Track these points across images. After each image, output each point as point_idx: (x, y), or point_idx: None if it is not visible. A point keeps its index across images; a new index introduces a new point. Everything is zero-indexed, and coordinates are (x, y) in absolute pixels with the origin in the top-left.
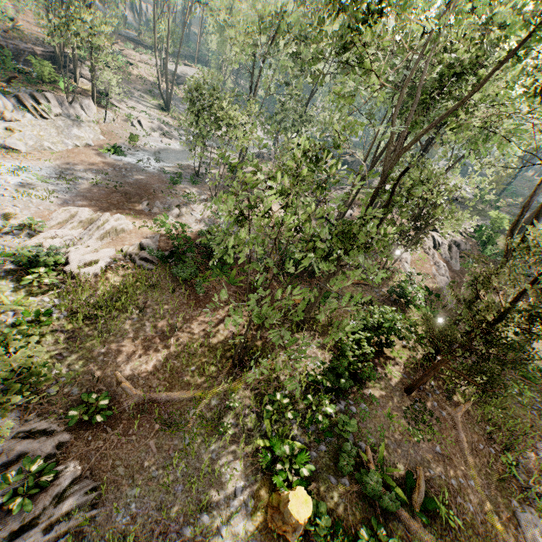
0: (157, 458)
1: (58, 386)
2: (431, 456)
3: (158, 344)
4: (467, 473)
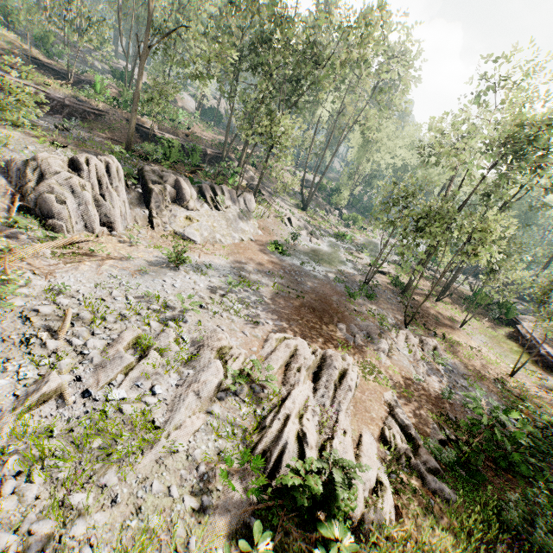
0: None
1: None
2: None
3: None
4: None
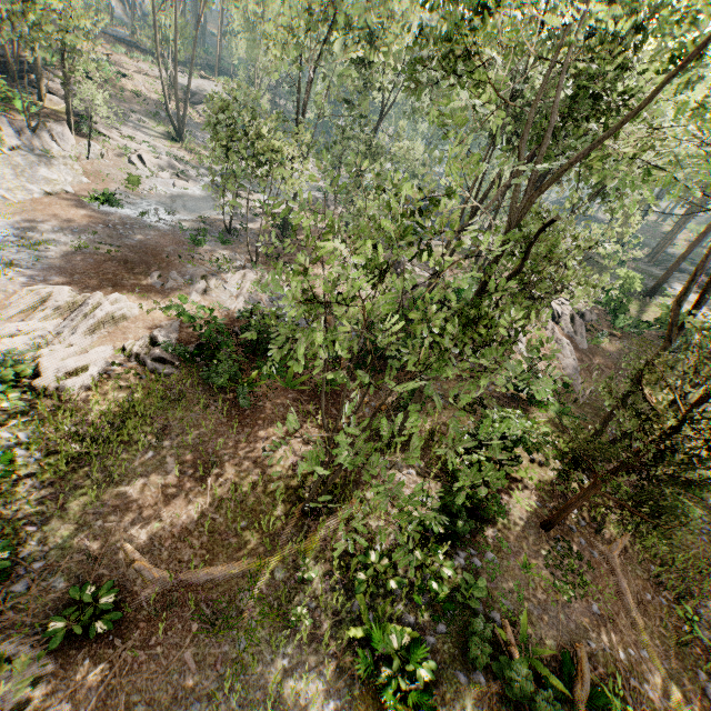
0: (197, 680)
1: (30, 578)
2: (588, 619)
3: (188, 490)
4: (637, 640)
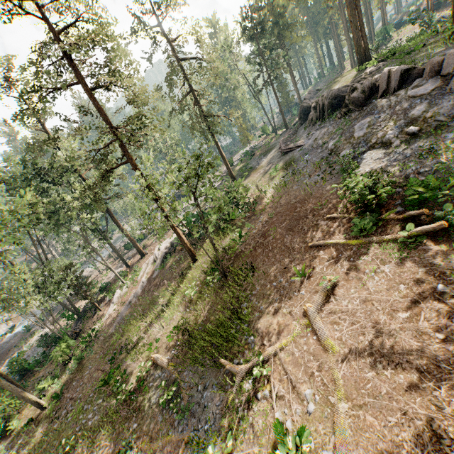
0: None
1: None
2: None
3: None
4: None
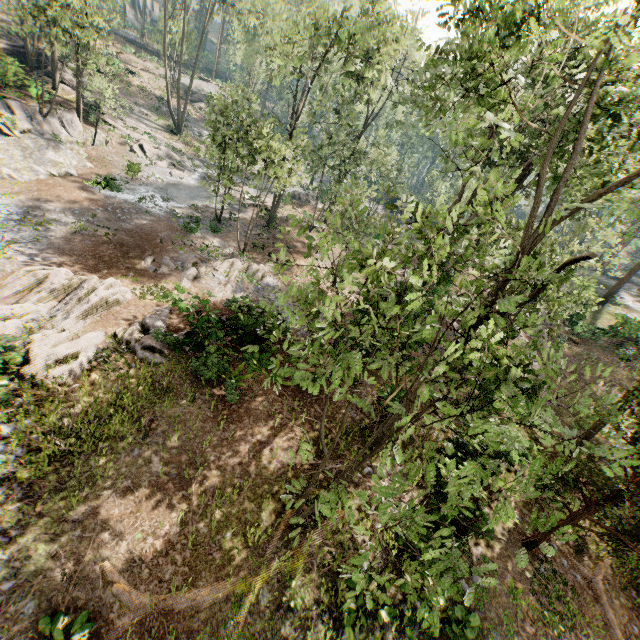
0: None
1: None
2: None
3: (172, 494)
4: None
